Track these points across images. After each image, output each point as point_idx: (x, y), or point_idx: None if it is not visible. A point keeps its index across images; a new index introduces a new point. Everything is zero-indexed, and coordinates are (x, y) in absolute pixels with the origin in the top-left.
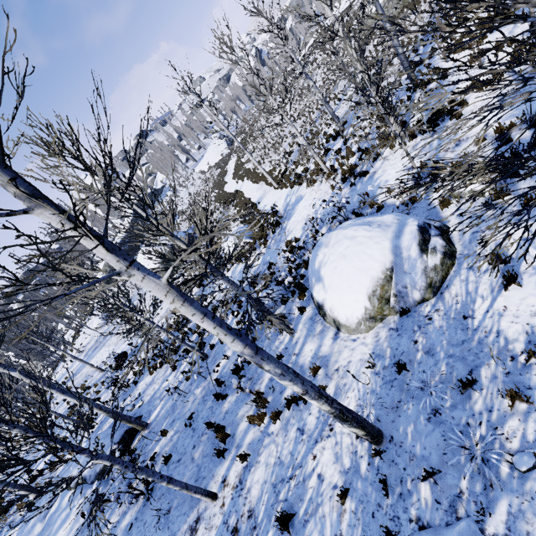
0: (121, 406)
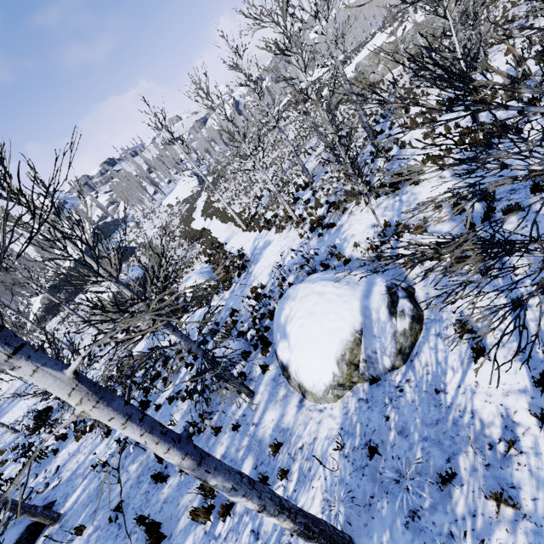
0: (30, 485)
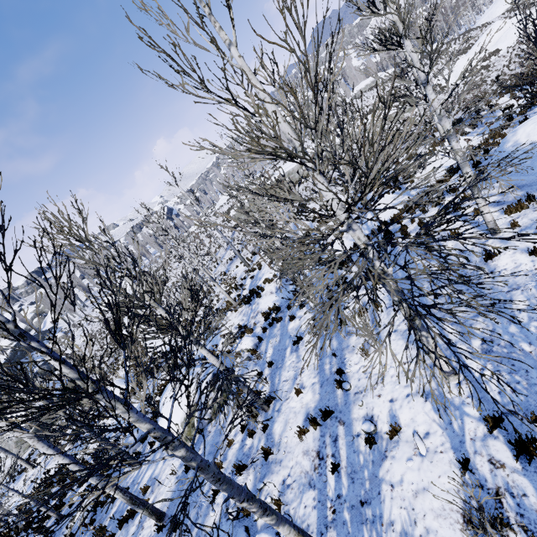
0: None
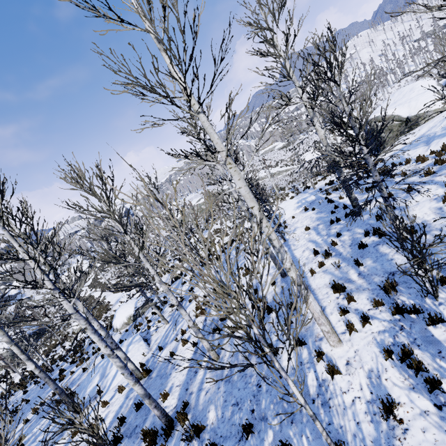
0: None
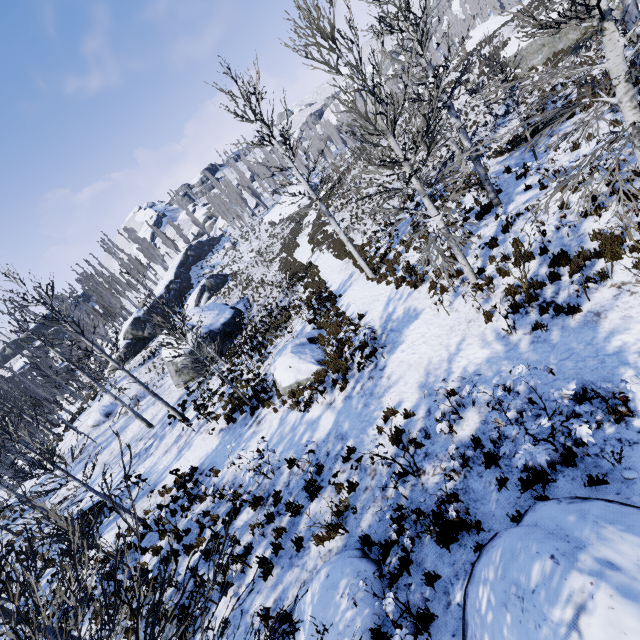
0: None
